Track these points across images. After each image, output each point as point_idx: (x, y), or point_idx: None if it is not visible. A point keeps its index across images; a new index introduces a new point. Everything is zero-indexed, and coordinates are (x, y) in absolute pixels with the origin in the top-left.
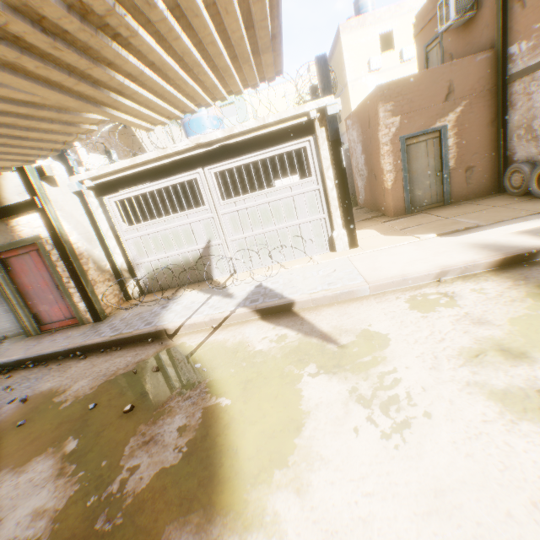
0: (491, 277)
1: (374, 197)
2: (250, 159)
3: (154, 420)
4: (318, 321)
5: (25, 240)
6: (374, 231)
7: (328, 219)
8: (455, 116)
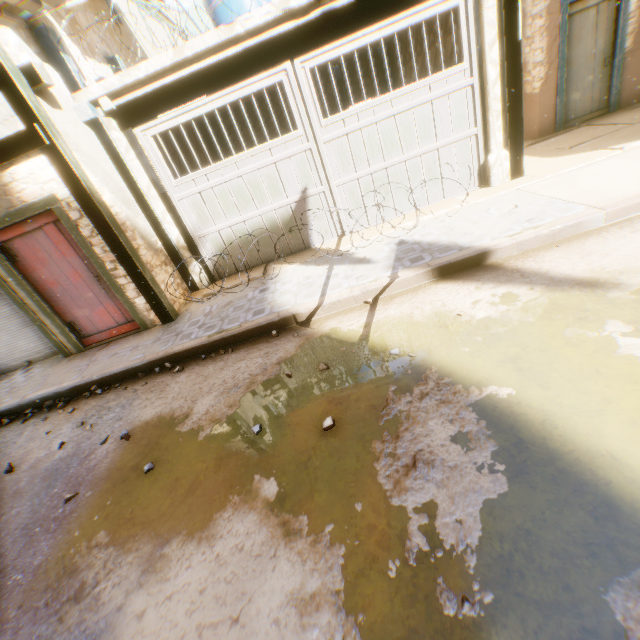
0: None
1: None
2: (367, 38)
3: (393, 434)
4: (550, 269)
5: (32, 207)
6: (524, 157)
7: (482, 136)
8: None
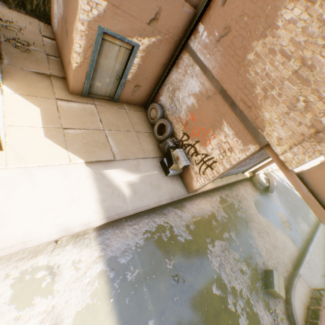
0: (92, 240)
1: (62, 48)
2: None
3: None
4: None
5: None
6: (39, 115)
7: None
8: (148, 43)
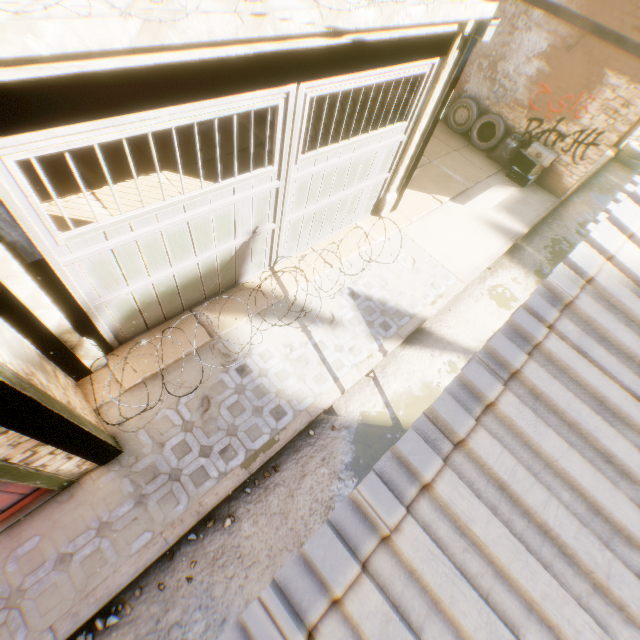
0: (510, 263)
1: None
2: (368, 78)
3: None
4: (458, 337)
5: None
6: None
7: (389, 180)
8: None
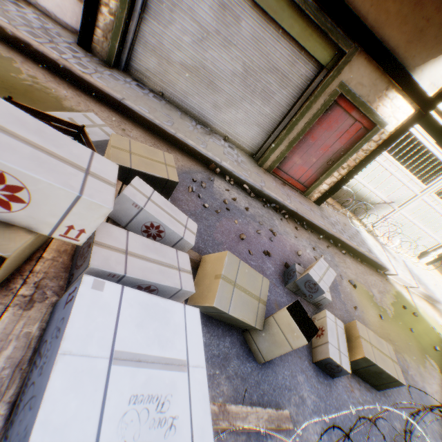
0: None
1: None
2: None
3: None
4: None
5: (374, 114)
6: None
7: (438, 245)
8: None
